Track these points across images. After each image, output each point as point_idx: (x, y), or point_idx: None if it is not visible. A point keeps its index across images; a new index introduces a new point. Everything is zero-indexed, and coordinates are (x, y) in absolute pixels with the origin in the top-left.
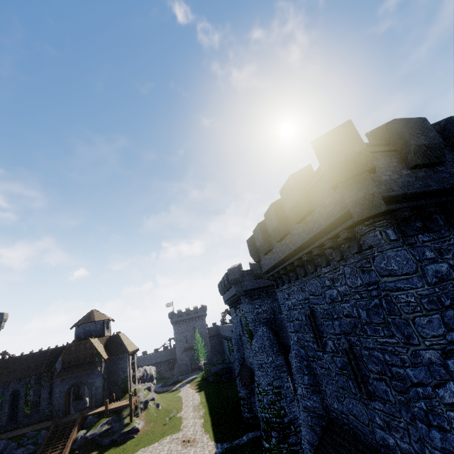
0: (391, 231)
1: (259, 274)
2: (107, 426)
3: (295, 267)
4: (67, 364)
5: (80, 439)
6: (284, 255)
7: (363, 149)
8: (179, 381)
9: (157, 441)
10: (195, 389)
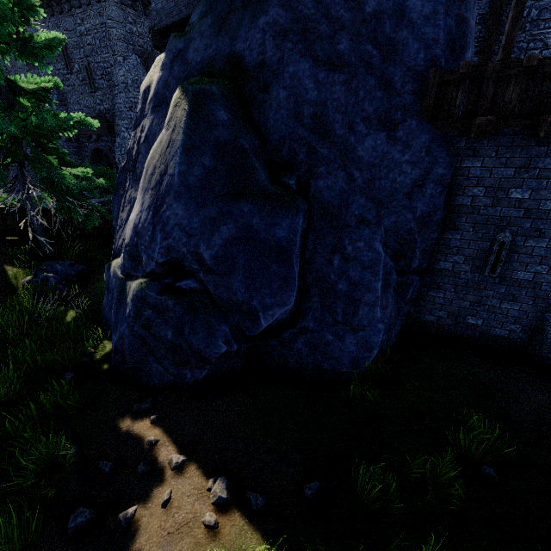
0: None
1: None
2: None
3: (52, 4)
4: None
5: None
6: None
7: None
8: None
9: None
10: None
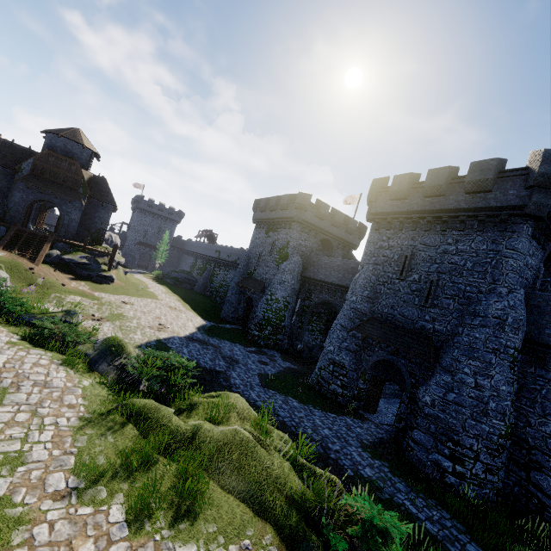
0: (531, 230)
1: (322, 214)
2: (86, 261)
3: (419, 221)
4: (39, 173)
5: (56, 257)
6: (420, 208)
7: None
8: (127, 268)
9: (138, 297)
10: (153, 281)
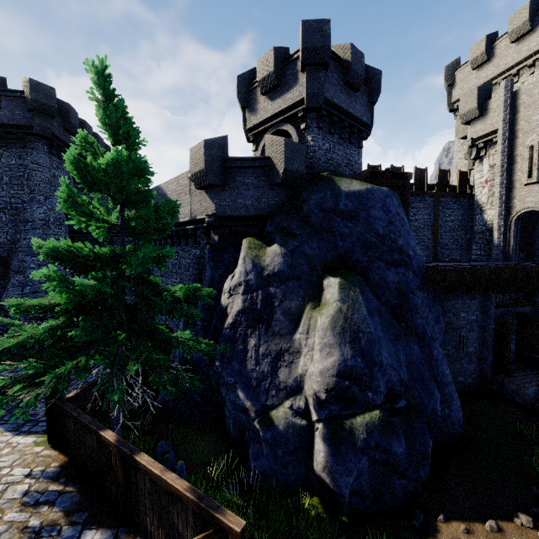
0: (46, 148)
1: None
2: None
3: None
4: None
5: None
6: None
7: (56, 107)
8: None
9: None
10: None
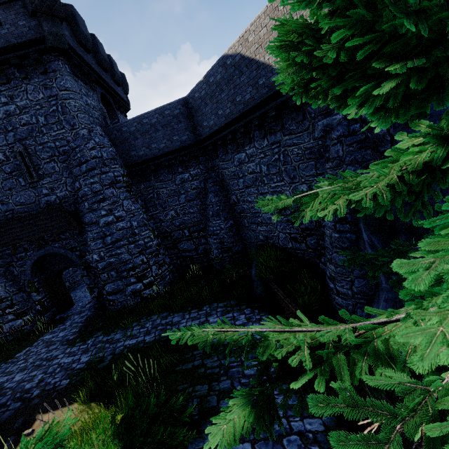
0: (68, 67)
1: None
2: None
3: None
4: None
5: None
6: None
7: (59, 2)
8: None
9: None
10: None
